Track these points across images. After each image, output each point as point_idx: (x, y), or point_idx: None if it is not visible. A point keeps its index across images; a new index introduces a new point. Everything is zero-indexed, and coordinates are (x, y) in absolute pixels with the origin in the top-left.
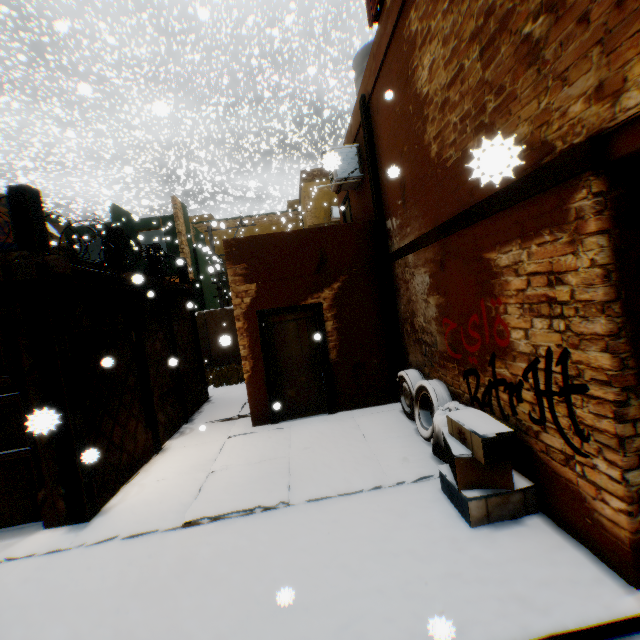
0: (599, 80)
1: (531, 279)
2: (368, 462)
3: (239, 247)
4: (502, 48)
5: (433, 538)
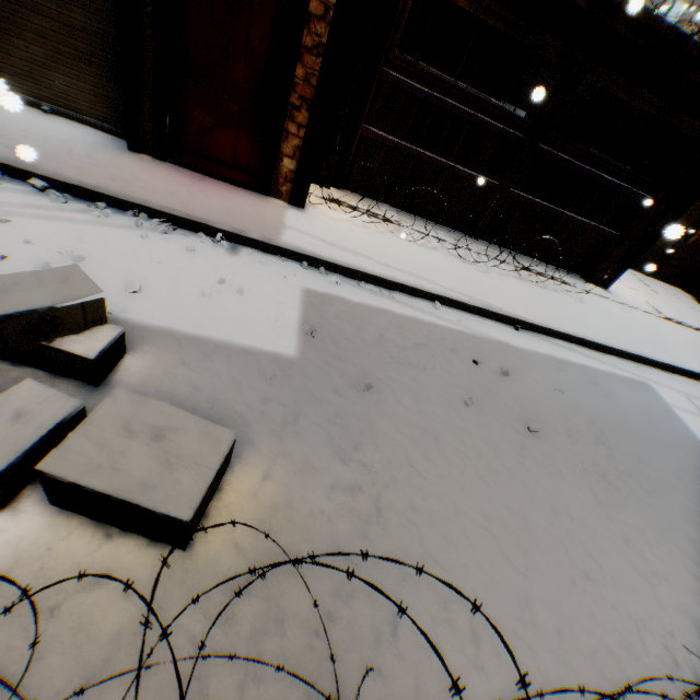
0: None
1: None
2: None
3: None
4: None
5: None
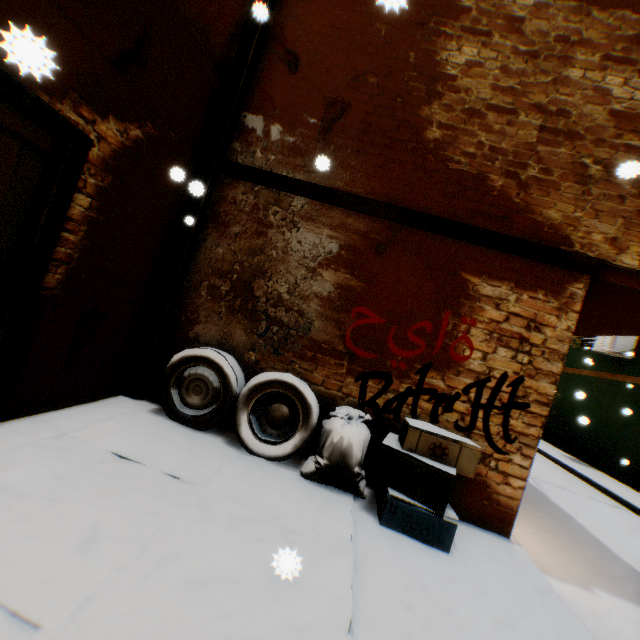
0: (615, 236)
1: (512, 318)
2: (272, 528)
3: None
4: (562, 148)
5: (470, 589)
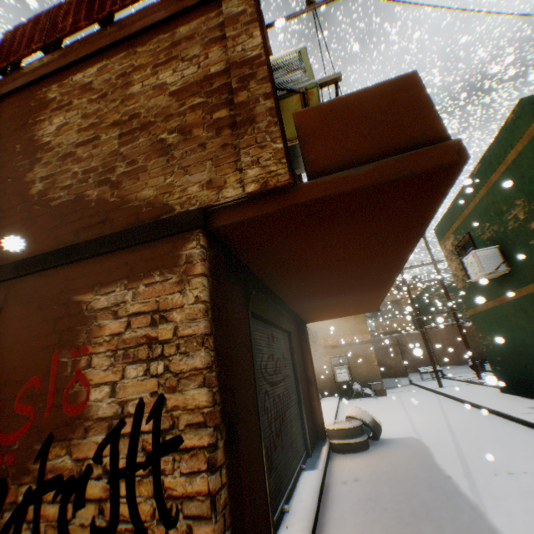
0: (211, 177)
1: (134, 320)
2: None
3: None
4: (141, 138)
5: None
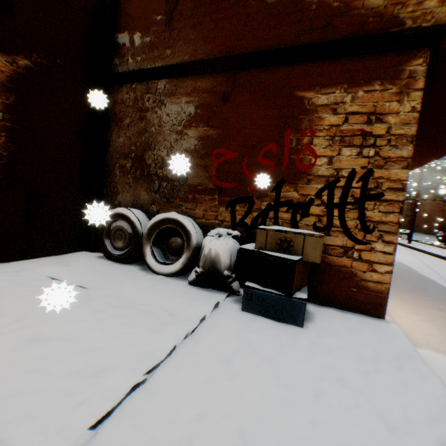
0: None
1: (351, 117)
2: (133, 311)
3: None
4: None
5: (307, 353)
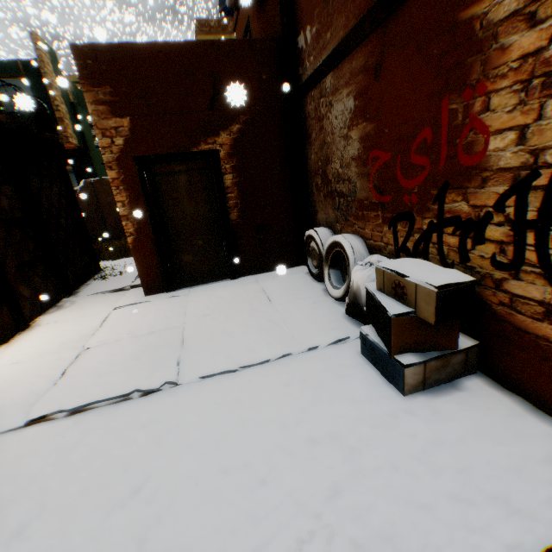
0: None
1: None
2: (275, 327)
3: (97, 60)
4: None
5: (360, 415)
